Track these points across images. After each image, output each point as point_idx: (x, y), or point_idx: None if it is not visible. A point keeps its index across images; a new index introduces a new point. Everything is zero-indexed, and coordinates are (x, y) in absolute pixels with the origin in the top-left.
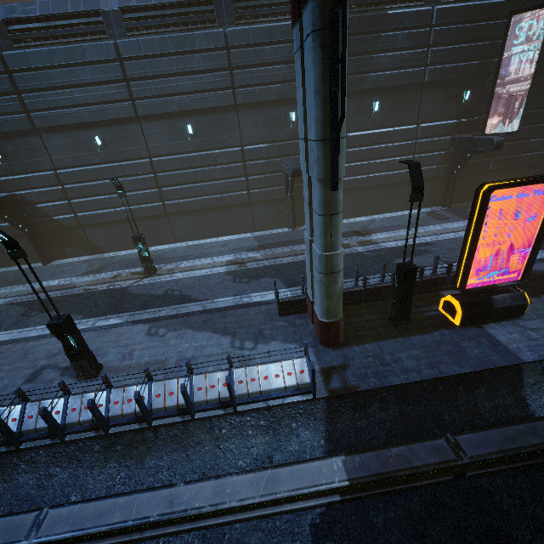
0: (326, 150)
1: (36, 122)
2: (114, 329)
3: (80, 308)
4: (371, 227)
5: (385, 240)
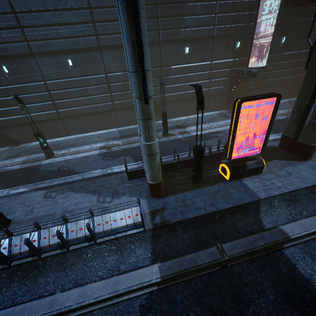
0: (139, 78)
1: None
2: (22, 195)
3: None
4: (187, 123)
5: (194, 131)
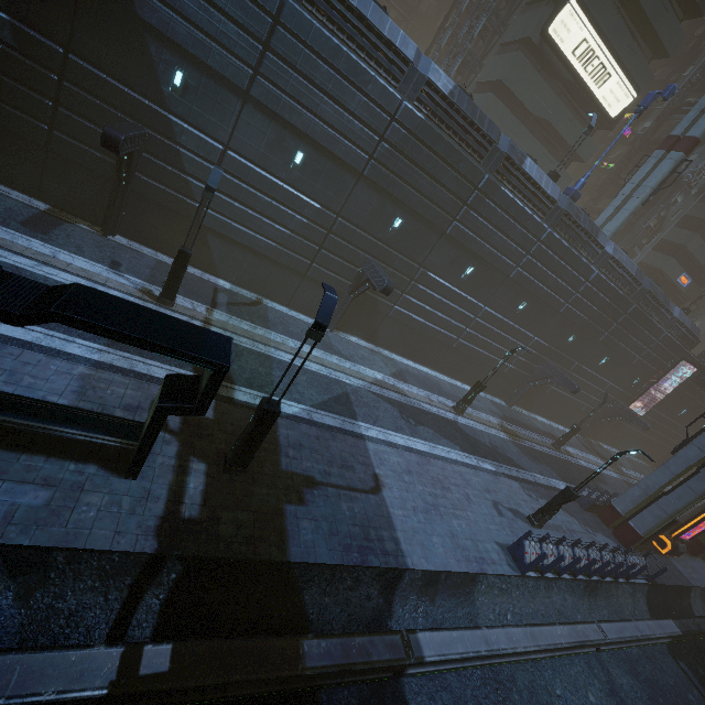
0: None
1: (452, 230)
2: (499, 477)
3: (447, 435)
4: (557, 435)
5: (577, 457)
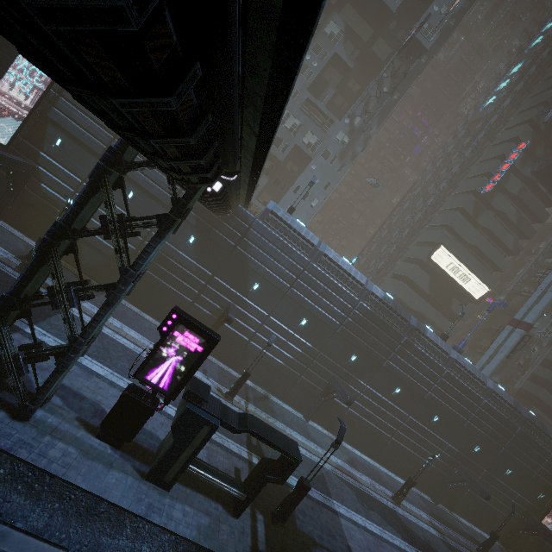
0: None
1: (386, 365)
2: None
3: (390, 522)
4: (480, 541)
5: None
